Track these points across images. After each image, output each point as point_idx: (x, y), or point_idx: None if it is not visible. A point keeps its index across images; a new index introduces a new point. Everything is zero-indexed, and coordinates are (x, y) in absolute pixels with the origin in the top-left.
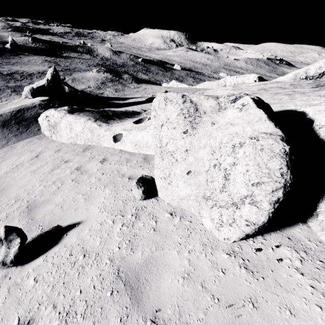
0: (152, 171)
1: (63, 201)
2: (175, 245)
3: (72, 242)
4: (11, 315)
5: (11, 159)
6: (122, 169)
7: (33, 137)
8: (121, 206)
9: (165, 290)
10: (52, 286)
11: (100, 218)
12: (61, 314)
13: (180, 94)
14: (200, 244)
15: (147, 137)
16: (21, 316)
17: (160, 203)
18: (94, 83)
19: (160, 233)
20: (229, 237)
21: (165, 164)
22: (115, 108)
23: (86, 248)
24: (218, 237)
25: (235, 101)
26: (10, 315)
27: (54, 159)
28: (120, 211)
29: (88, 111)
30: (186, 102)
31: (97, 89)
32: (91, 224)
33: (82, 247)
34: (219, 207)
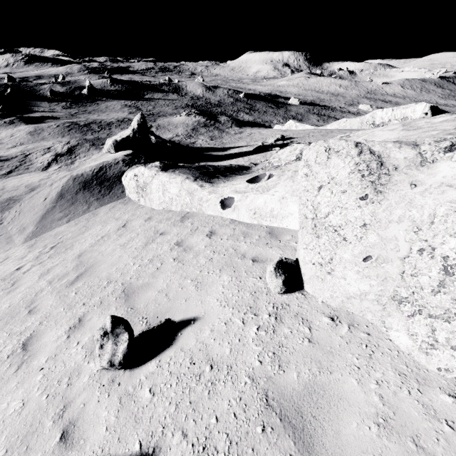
0: (286, 251)
1: (167, 287)
2: (351, 369)
3: (190, 345)
4: (129, 435)
5: (95, 229)
6: (240, 247)
7: (116, 201)
8: (250, 300)
9: (350, 440)
10: (175, 404)
11: (222, 314)
12: (195, 447)
13: (351, 141)
14: (395, 372)
15: (271, 202)
16: (142, 439)
17: (309, 300)
18: (183, 130)
19: (320, 347)
20: (451, 367)
21: (324, 244)
22: (213, 162)
23: (212, 356)
24: (424, 364)
25: (451, 149)
26: (128, 435)
27: (146, 230)
28: (250, 307)
29: (184, 168)
30: (363, 154)
31: (187, 138)
32: (212, 322)
33: (205, 354)
34: (427, 317)
